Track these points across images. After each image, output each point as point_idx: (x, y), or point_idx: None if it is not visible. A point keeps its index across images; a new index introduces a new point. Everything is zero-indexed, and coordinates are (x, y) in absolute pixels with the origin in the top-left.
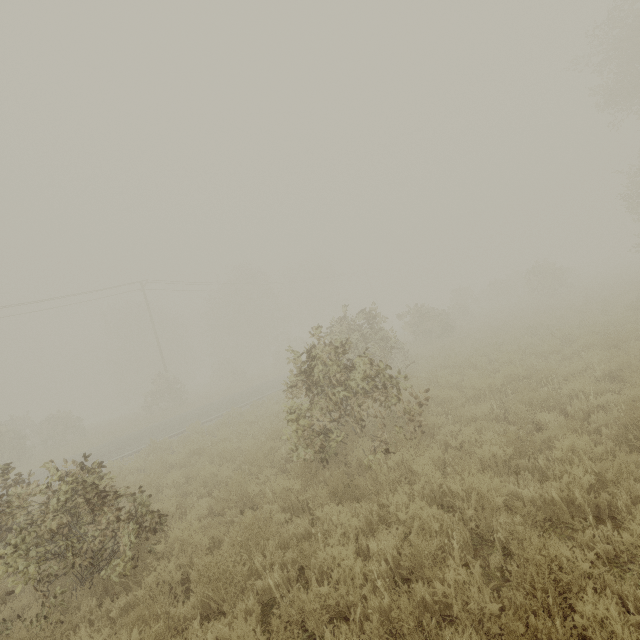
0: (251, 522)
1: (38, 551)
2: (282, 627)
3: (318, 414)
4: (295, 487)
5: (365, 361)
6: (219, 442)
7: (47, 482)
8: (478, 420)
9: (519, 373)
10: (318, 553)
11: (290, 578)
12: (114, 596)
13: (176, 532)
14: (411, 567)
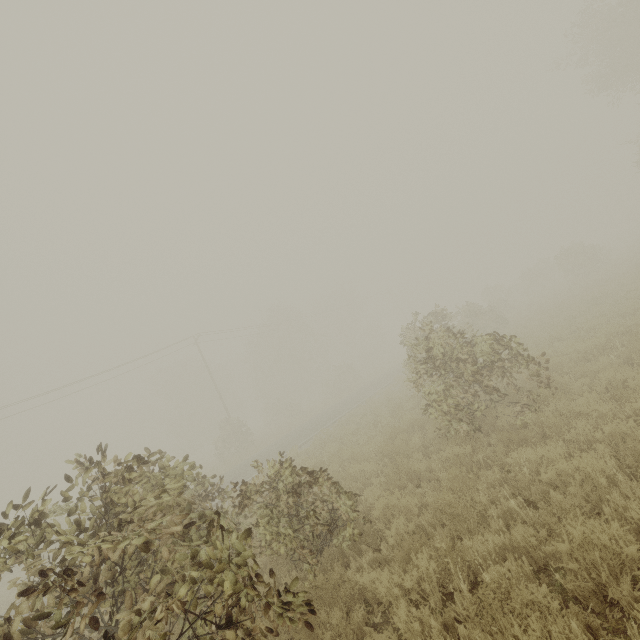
0: (455, 474)
1: (291, 523)
2: (555, 519)
3: (455, 392)
4: (466, 450)
5: (486, 337)
6: (335, 454)
7: (271, 471)
8: (609, 367)
9: (616, 330)
10: (542, 475)
11: (518, 505)
12: (356, 556)
13: (383, 500)
14: (635, 465)
